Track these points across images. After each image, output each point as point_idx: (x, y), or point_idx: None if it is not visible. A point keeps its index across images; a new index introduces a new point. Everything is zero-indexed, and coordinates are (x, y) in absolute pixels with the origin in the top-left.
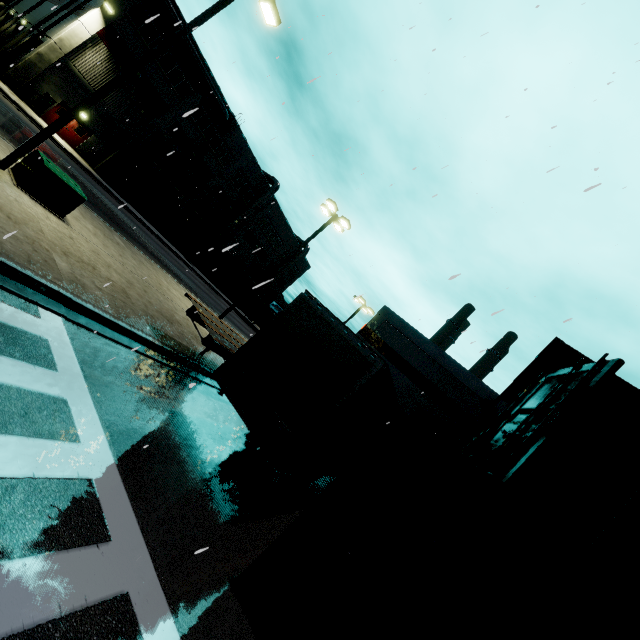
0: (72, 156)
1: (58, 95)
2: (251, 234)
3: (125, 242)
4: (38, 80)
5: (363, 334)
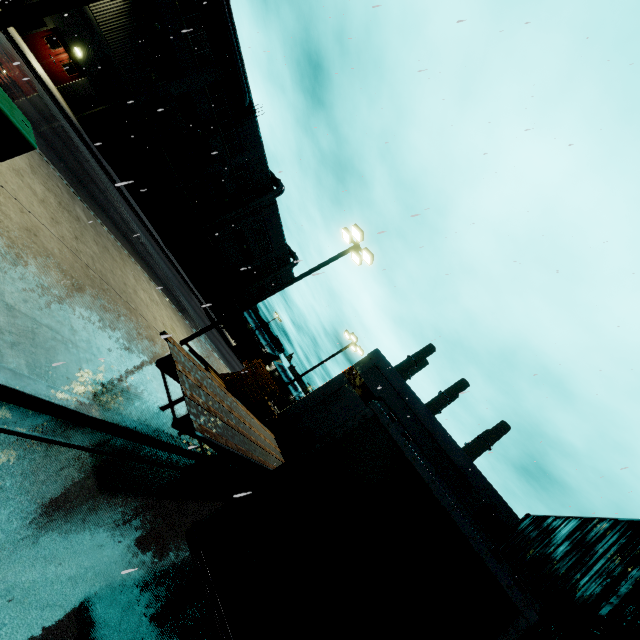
0: (51, 93)
1: (51, 18)
2: (241, 233)
3: (90, 217)
4: None
5: (348, 375)
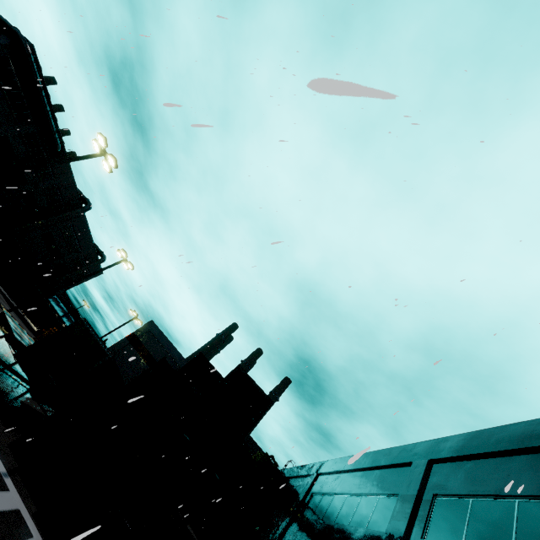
0: None
1: None
2: (50, 235)
3: None
4: None
5: (130, 339)
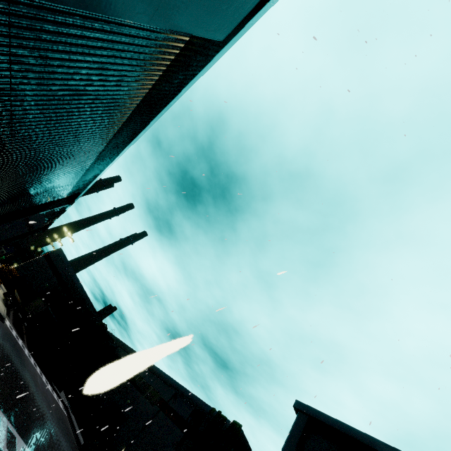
0: None
1: None
2: None
3: None
4: None
5: (45, 257)
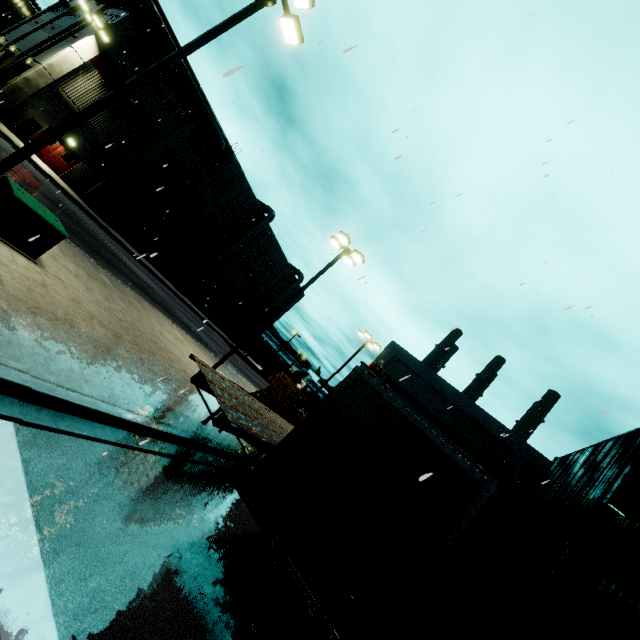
0: (57, 183)
1: (45, 121)
2: (245, 263)
3: (112, 280)
4: (24, 105)
5: None
